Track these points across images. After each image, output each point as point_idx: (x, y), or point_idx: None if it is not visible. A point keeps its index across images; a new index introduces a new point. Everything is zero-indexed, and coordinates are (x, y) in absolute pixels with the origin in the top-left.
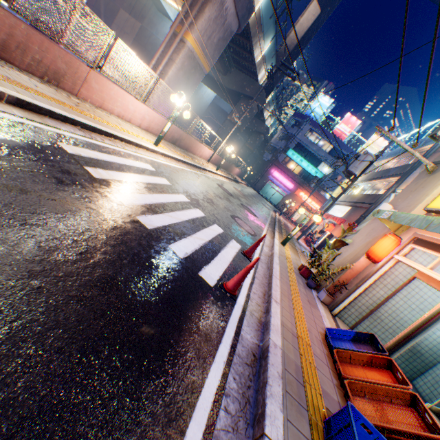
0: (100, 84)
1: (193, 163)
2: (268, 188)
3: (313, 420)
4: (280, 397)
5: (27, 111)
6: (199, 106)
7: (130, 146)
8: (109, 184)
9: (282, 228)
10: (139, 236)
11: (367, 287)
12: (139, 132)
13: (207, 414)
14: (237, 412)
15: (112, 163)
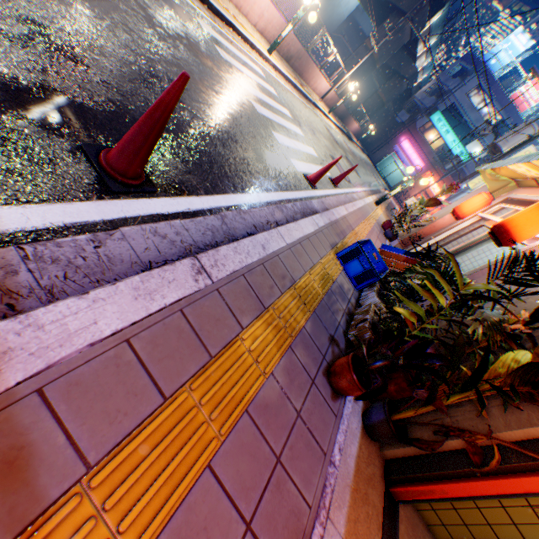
0: None
1: (304, 92)
2: (389, 163)
3: (343, 245)
4: (326, 222)
5: None
6: (329, 19)
7: (245, 44)
8: (231, 67)
9: (385, 202)
10: (252, 112)
11: (439, 241)
12: (254, 33)
13: (282, 199)
14: (298, 212)
15: (232, 53)
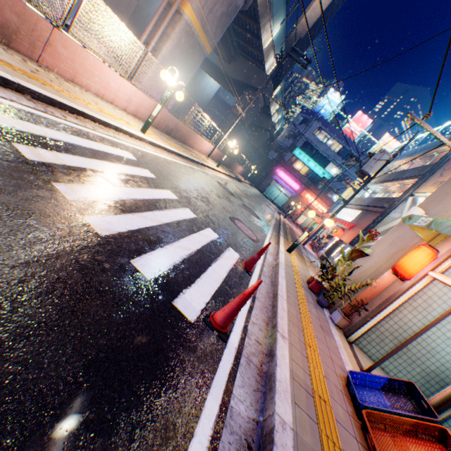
0: (69, 49)
1: (189, 157)
2: (273, 189)
3: None
4: None
5: None
6: (201, 99)
7: (106, 129)
8: (51, 170)
9: (288, 232)
10: (79, 248)
11: (393, 310)
12: (123, 116)
13: None
14: None
15: (68, 145)
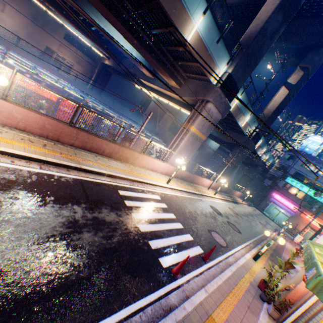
0: (143, 158)
1: (192, 191)
2: (272, 208)
3: None
4: None
5: (111, 177)
6: (209, 151)
7: (151, 185)
8: (132, 208)
9: (270, 246)
10: (135, 234)
11: (306, 309)
12: (160, 176)
13: (131, 311)
14: (145, 320)
15: (137, 197)
